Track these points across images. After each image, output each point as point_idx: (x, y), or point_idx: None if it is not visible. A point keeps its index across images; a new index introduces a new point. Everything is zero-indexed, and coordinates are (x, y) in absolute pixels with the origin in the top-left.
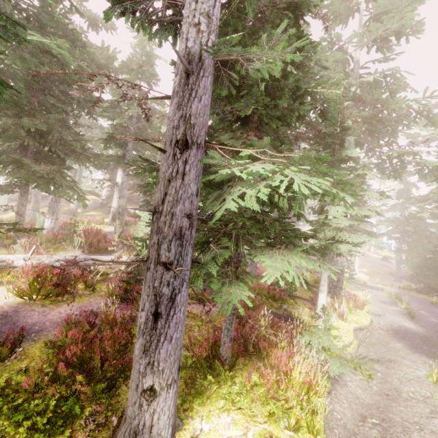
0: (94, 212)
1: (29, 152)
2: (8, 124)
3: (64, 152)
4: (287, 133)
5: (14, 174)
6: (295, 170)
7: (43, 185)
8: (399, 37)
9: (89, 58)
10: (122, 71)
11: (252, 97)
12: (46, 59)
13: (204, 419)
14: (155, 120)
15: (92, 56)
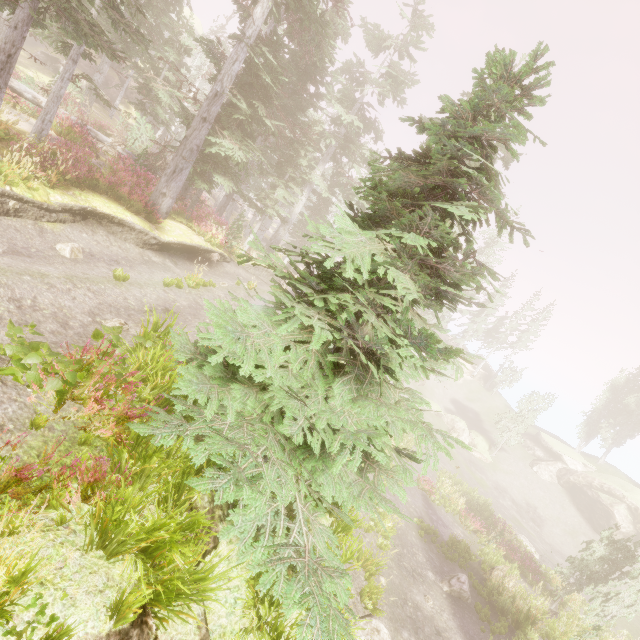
0: None
1: None
2: None
3: None
4: (254, 132)
5: None
6: (239, 151)
7: None
8: (395, 99)
9: None
10: None
11: (239, 112)
12: None
13: (174, 222)
14: (179, 24)
15: None
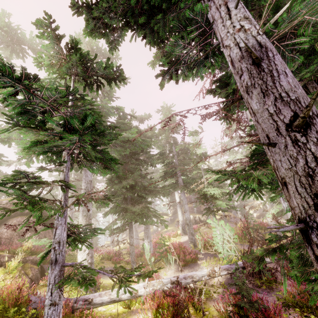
0: (168, 227)
1: (128, 200)
2: (117, 188)
3: (145, 193)
4: None
5: (124, 217)
6: None
7: (139, 219)
8: None
9: (143, 136)
10: (160, 134)
11: None
12: (127, 145)
13: None
14: (191, 148)
15: (144, 134)
